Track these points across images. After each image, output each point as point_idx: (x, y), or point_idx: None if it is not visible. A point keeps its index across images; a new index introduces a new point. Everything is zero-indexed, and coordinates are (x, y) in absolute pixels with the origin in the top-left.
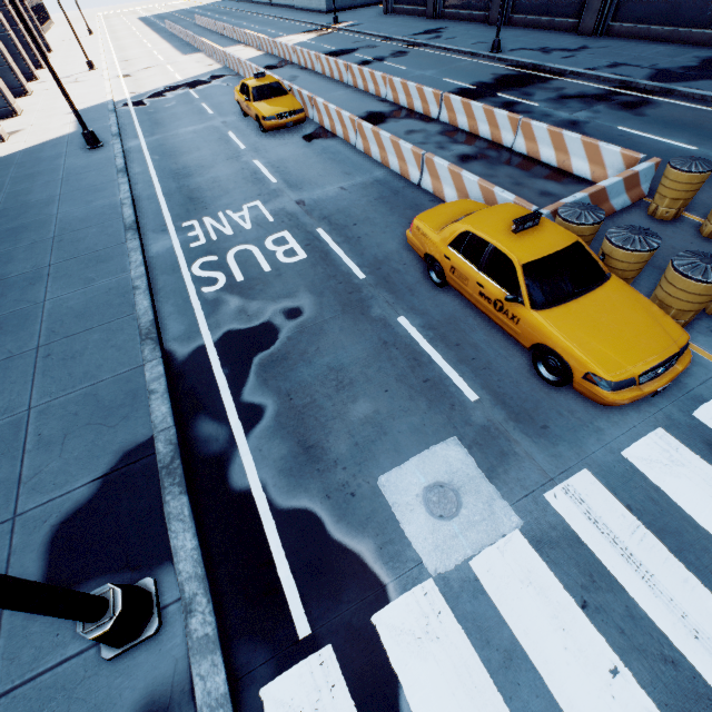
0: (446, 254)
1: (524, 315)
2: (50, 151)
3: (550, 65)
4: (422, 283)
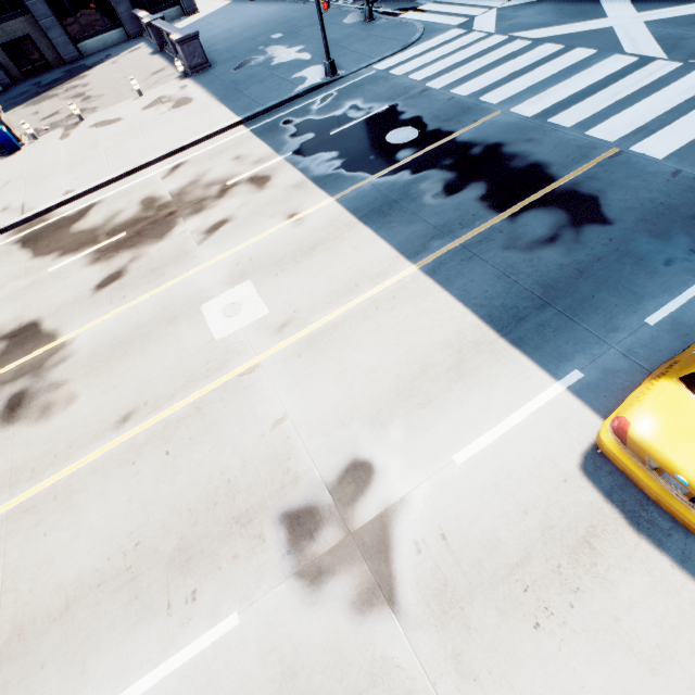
0: None
1: None
2: (232, 7)
3: None
4: None
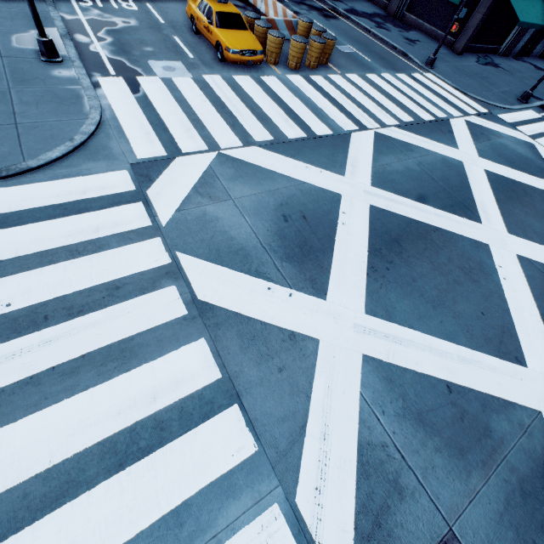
0: (196, 11)
1: (213, 30)
2: None
3: None
4: (189, 32)
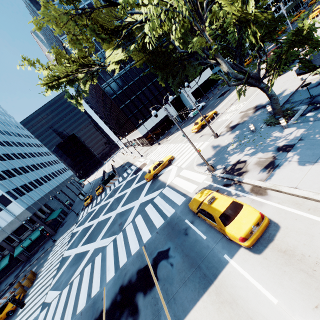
0: None
1: (1, 315)
2: None
3: None
4: None
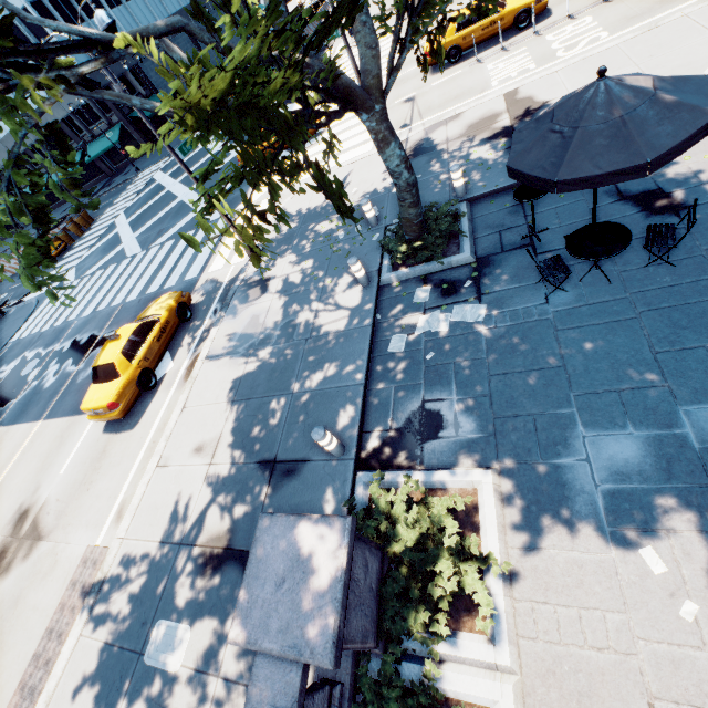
0: None
1: None
2: None
3: (65, 215)
4: None
